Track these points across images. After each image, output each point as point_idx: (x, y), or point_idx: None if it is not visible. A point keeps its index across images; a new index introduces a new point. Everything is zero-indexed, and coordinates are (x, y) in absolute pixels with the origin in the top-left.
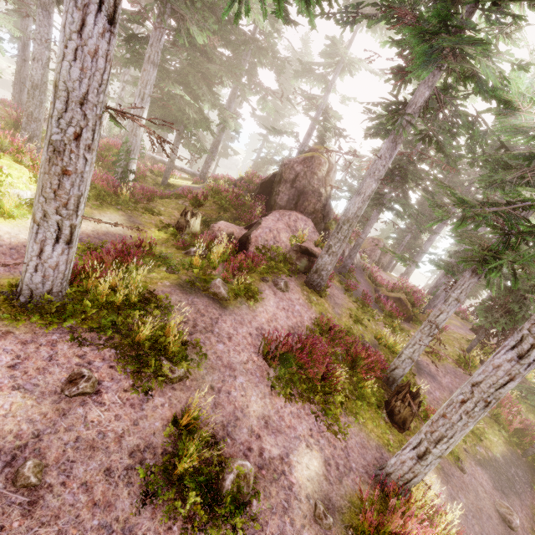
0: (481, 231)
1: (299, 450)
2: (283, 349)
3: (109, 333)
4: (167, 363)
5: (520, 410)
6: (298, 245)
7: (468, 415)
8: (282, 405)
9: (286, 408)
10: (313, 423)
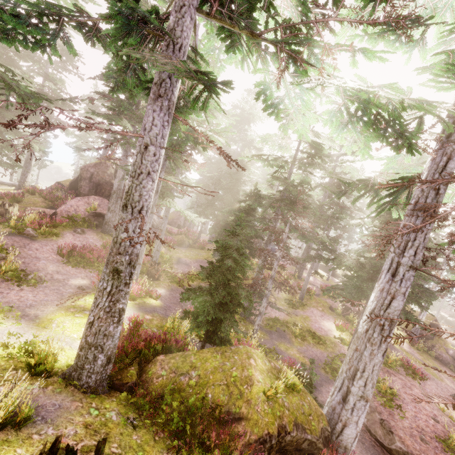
0: None
1: (77, 279)
2: (70, 248)
3: None
4: None
5: None
6: (94, 212)
7: None
8: (70, 269)
9: (72, 270)
10: (89, 274)
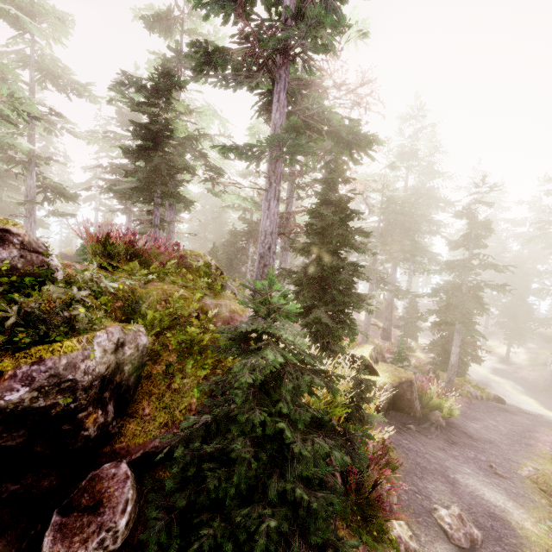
0: None
1: None
2: None
3: None
4: None
5: None
6: None
7: None
8: None
9: None
10: None
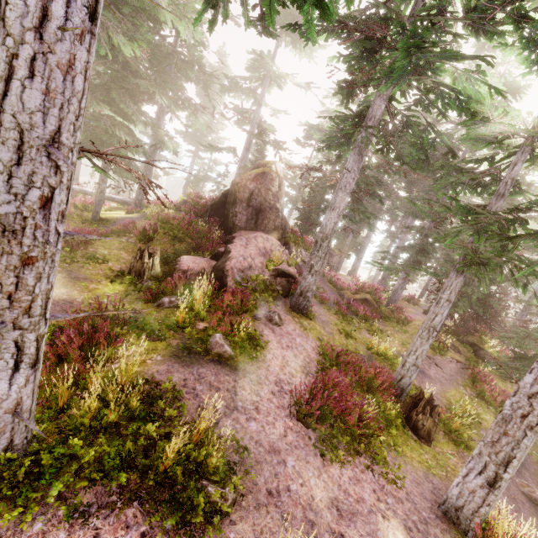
0: (411, 223)
1: (381, 529)
2: (319, 404)
3: (124, 479)
4: (214, 488)
5: (496, 382)
6: (275, 268)
7: (533, 430)
8: (339, 474)
9: (343, 476)
10: (371, 481)
